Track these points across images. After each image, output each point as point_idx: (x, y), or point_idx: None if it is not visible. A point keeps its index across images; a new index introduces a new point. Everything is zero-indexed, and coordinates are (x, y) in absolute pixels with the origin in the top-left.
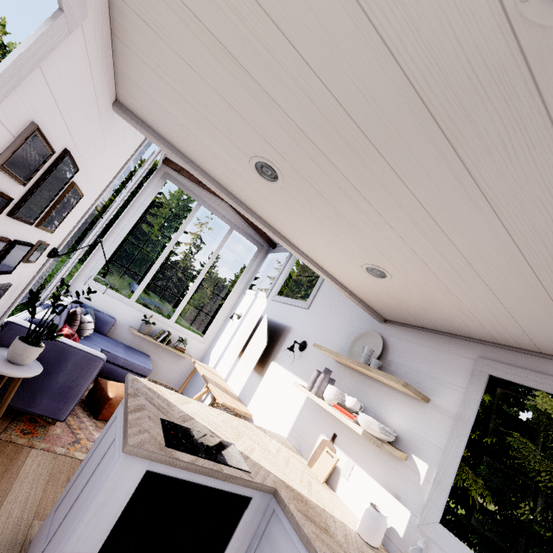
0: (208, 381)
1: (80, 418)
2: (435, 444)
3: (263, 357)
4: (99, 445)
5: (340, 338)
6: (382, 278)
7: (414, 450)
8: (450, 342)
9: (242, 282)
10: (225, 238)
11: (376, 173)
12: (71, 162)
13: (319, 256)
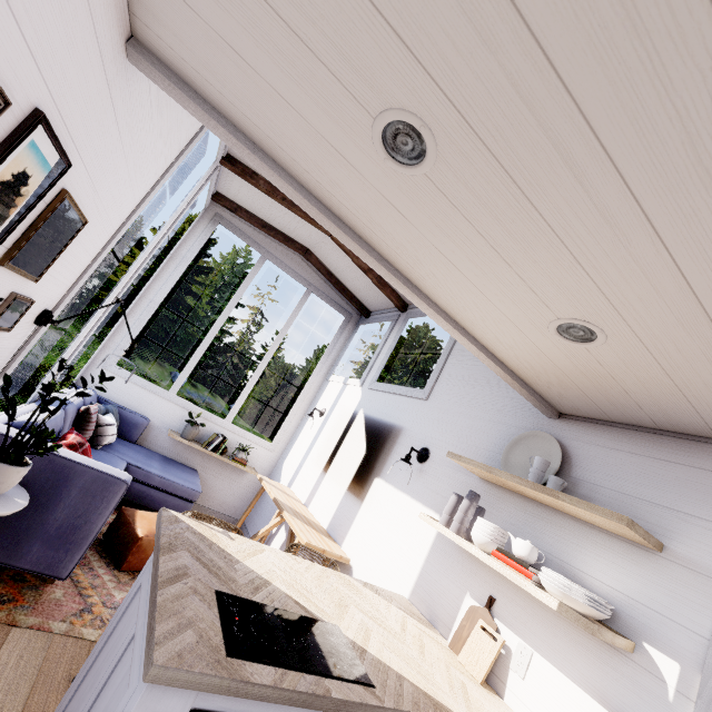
0: (283, 508)
1: (94, 570)
2: (689, 627)
3: (361, 471)
4: (111, 638)
5: (484, 442)
6: (584, 343)
7: (646, 635)
8: (688, 448)
9: (324, 365)
10: (300, 305)
11: (679, 91)
12: (52, 144)
13: (468, 311)
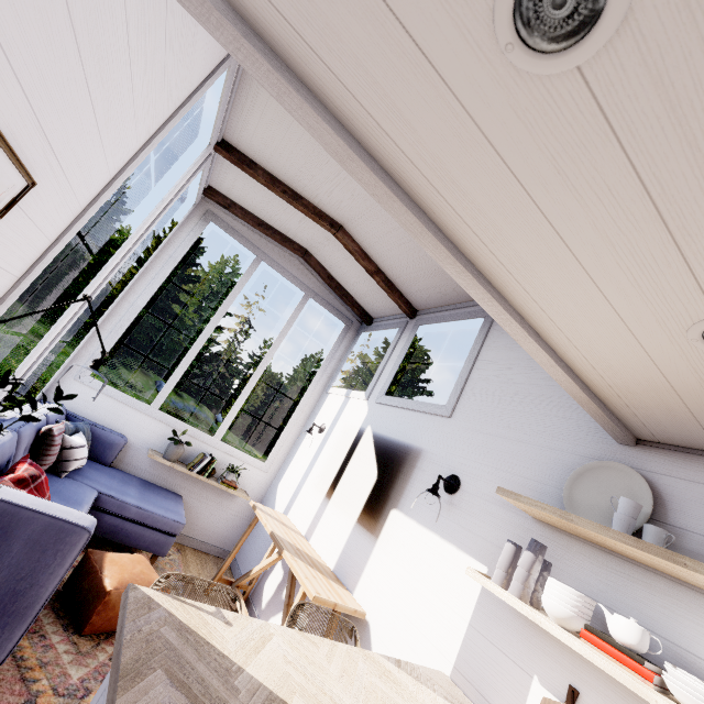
0: (282, 546)
1: (47, 638)
2: None
3: (373, 500)
4: None
5: (534, 472)
6: None
7: None
8: None
9: (322, 375)
10: (298, 310)
11: None
12: None
13: (555, 308)
